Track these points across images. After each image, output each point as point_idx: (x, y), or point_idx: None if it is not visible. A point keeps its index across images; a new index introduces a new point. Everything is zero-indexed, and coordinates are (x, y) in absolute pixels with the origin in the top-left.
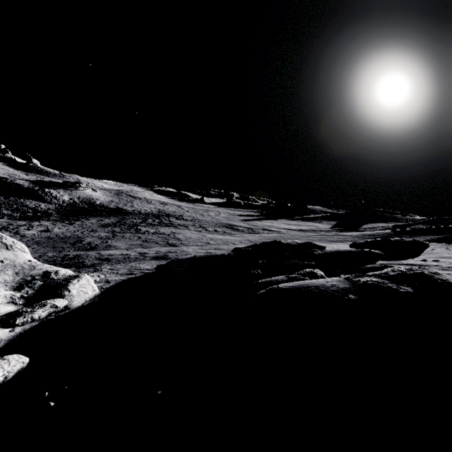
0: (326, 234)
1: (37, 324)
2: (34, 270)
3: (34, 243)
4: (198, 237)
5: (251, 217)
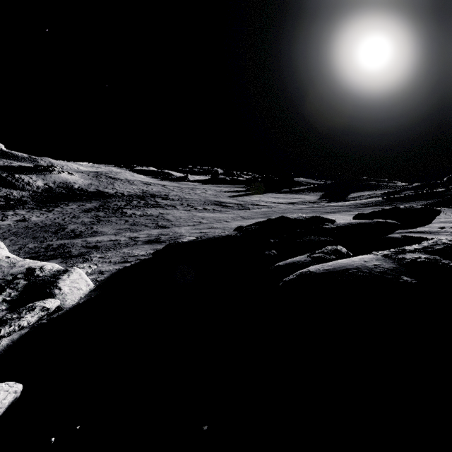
0: (318, 206)
1: (27, 331)
2: (14, 267)
3: (12, 234)
4: (189, 217)
5: (239, 193)
